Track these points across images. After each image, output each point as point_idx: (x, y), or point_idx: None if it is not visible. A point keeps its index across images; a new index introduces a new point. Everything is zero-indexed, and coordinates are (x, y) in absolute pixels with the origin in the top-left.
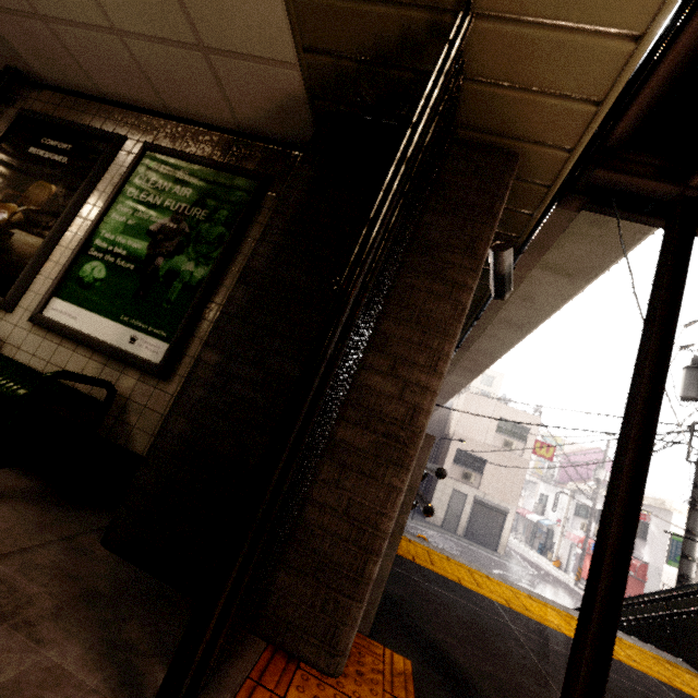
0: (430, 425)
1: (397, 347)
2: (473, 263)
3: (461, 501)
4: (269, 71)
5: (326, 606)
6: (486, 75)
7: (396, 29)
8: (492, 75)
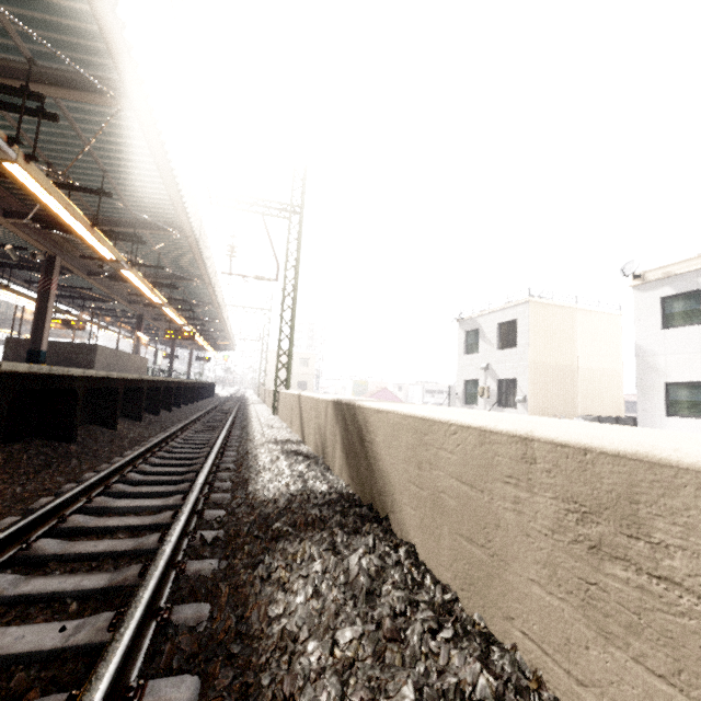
0: None
1: None
2: None
3: None
4: None
5: None
6: None
7: None
8: None
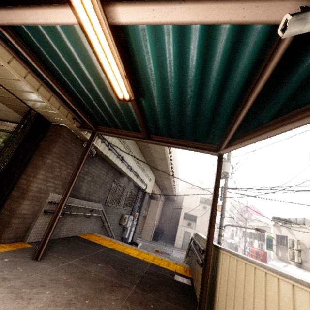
0: (176, 204)
1: (29, 173)
2: (49, 152)
3: (188, 235)
4: (12, 113)
5: (1, 230)
6: (44, 115)
7: (24, 108)
8: (45, 115)
